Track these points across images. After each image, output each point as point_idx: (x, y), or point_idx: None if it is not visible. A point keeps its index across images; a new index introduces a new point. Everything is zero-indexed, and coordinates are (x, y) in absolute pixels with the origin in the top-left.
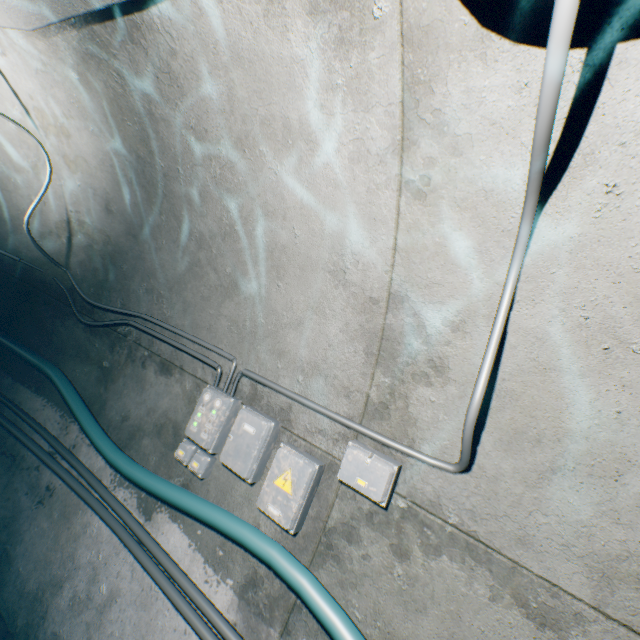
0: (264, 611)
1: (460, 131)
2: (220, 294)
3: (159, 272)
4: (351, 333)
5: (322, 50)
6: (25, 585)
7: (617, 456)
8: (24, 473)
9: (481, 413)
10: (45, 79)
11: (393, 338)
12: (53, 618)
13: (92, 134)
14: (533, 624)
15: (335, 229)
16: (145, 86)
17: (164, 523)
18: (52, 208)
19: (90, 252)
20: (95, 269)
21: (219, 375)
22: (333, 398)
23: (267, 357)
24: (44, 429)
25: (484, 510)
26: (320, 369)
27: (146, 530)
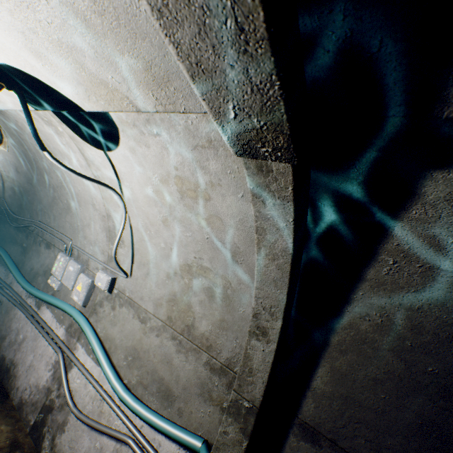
0: (73, 334)
1: (97, 164)
2: (65, 212)
3: (43, 201)
4: (102, 229)
5: (55, 134)
6: None
7: (158, 267)
8: None
9: (133, 256)
10: None
11: (112, 230)
12: (2, 350)
13: None
14: (141, 323)
15: (88, 189)
16: (14, 127)
17: (45, 310)
18: None
19: (13, 191)
20: (17, 199)
21: (66, 248)
22: (100, 255)
23: (82, 239)
24: None
25: (135, 290)
26: (96, 243)
27: (36, 312)
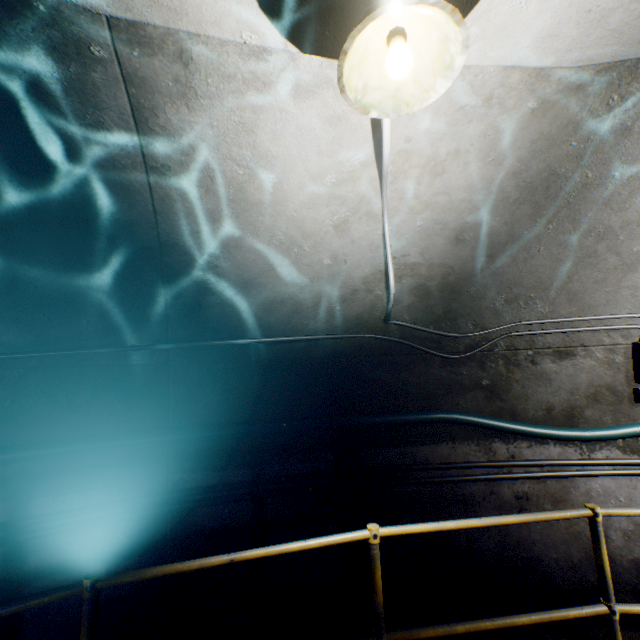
0: None
1: None
2: (619, 272)
3: (526, 279)
4: None
5: None
6: (570, 560)
7: None
8: (483, 504)
9: None
10: (466, 115)
11: None
12: (619, 555)
13: (486, 164)
14: None
15: None
16: None
17: None
18: (357, 264)
19: (420, 292)
20: (429, 306)
21: None
22: None
23: None
24: (480, 462)
25: None
26: None
27: None
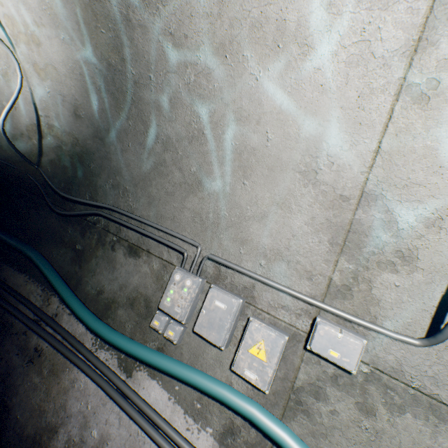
0: None
1: None
2: (184, 190)
3: (124, 170)
4: (316, 226)
5: None
6: (23, 430)
7: None
8: (13, 337)
9: (447, 297)
10: None
11: (360, 231)
12: None
13: (62, 42)
14: None
15: (313, 133)
16: None
17: (144, 380)
18: (22, 113)
19: (59, 152)
20: (64, 167)
21: (185, 258)
22: (295, 280)
23: (230, 244)
24: (28, 301)
25: (446, 377)
26: (282, 255)
27: (130, 386)
